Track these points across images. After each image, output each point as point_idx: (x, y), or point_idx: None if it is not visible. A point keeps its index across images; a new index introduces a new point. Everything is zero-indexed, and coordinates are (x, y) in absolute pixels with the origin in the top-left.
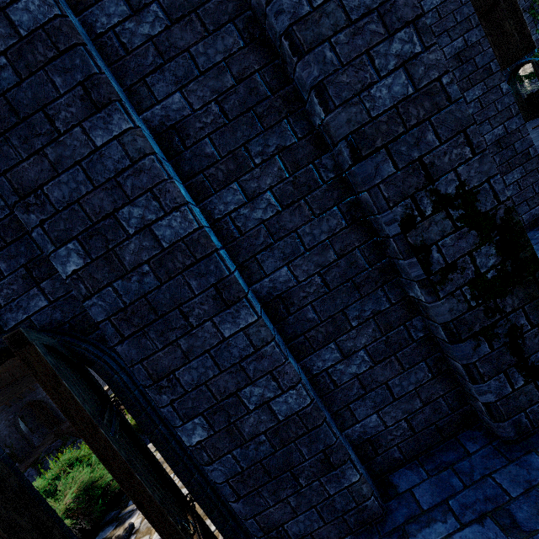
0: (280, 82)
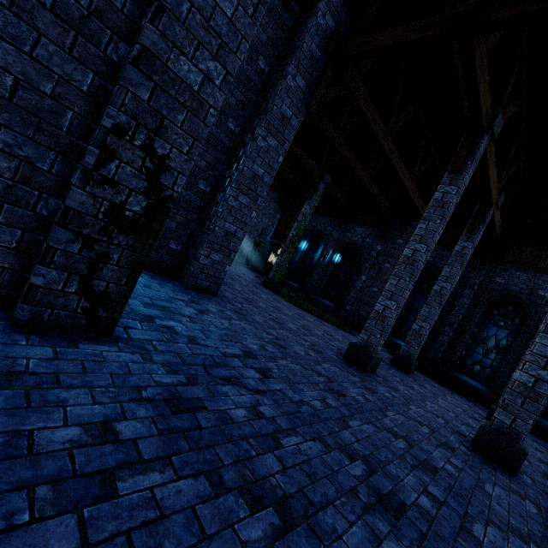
0: None
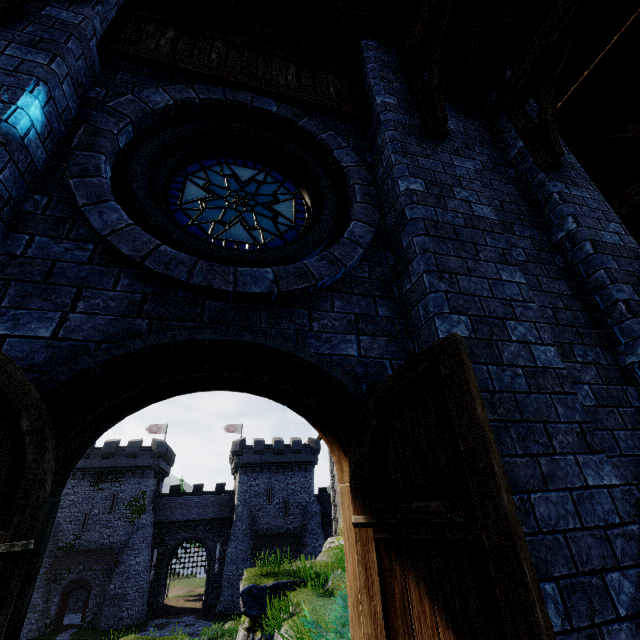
0: (594, 325)
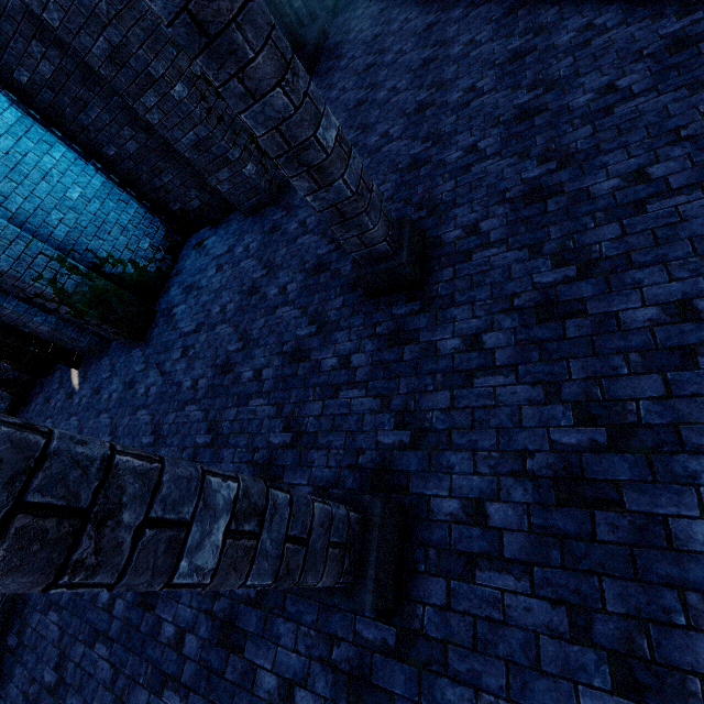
0: None
